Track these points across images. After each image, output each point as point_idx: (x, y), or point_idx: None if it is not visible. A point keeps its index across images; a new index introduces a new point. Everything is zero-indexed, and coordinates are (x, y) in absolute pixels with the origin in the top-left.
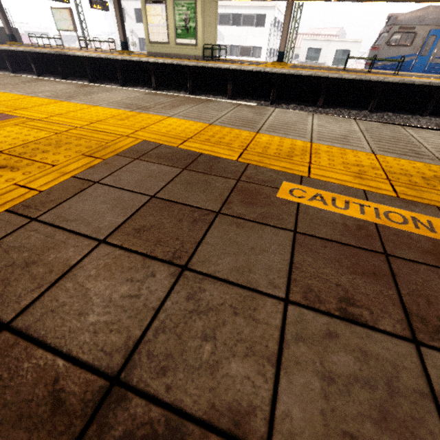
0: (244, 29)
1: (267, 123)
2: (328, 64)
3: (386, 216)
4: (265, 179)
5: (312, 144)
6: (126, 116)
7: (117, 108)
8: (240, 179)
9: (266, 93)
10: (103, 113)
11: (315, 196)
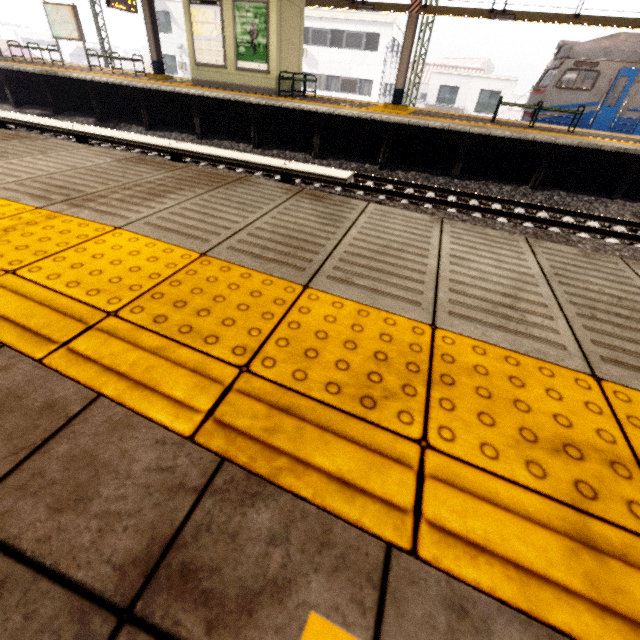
0: (347, 54)
1: (339, 249)
2: (469, 110)
3: None
4: (242, 589)
5: (435, 335)
6: (11, 224)
7: (13, 199)
8: (141, 600)
9: (373, 152)
10: None
11: None
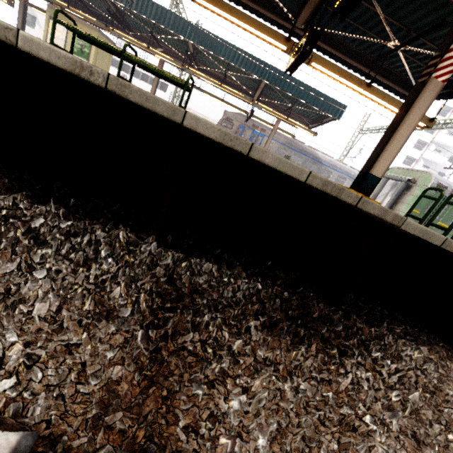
0: (150, 87)
1: None
2: None
3: None
4: None
5: None
6: None
7: None
8: None
9: None
10: None
11: None
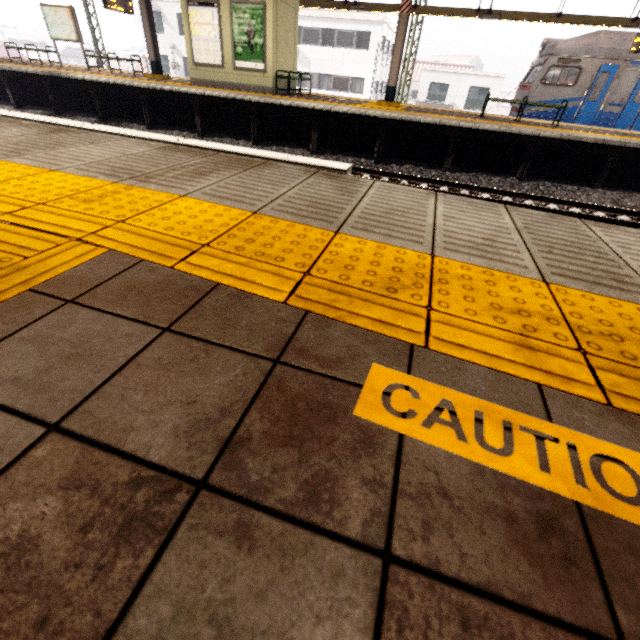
0: (339, 52)
1: (357, 211)
2: (459, 106)
3: (596, 473)
4: (334, 355)
5: (434, 260)
6: (102, 193)
7: (91, 177)
8: (282, 357)
9: (368, 147)
10: (59, 187)
11: (440, 411)
